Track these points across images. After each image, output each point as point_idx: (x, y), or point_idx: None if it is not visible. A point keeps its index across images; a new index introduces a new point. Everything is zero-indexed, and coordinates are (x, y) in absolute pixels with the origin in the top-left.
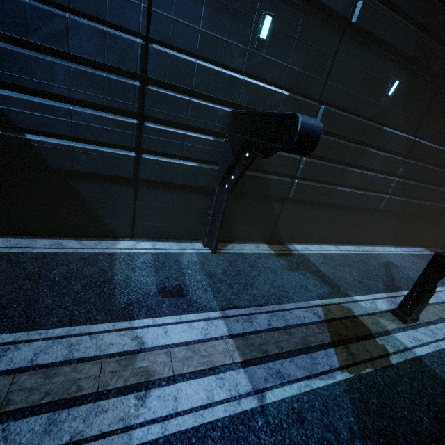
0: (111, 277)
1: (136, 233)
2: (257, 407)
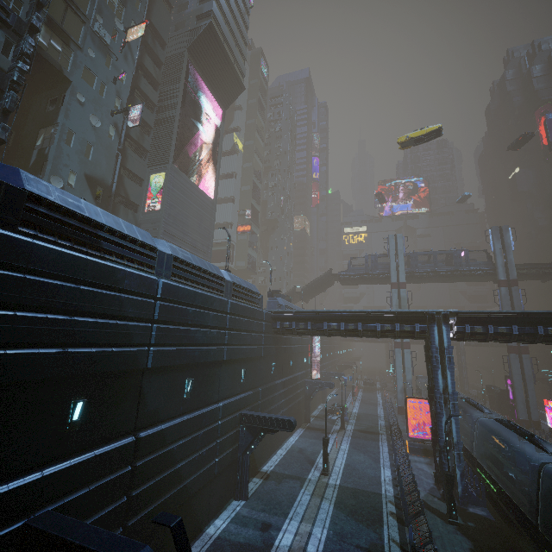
0: (239, 543)
1: (209, 518)
2: (328, 530)
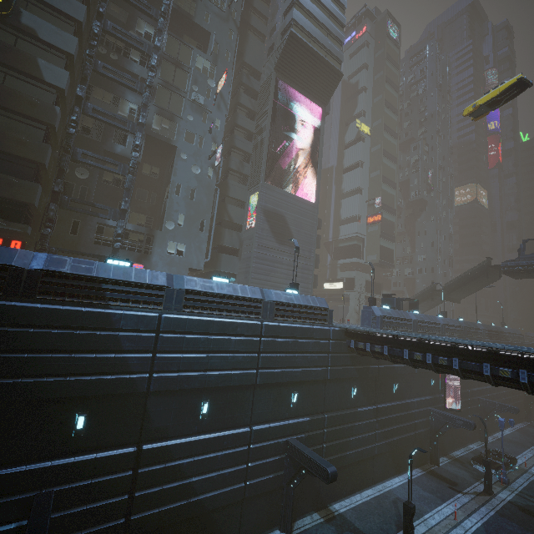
0: None
1: None
2: None
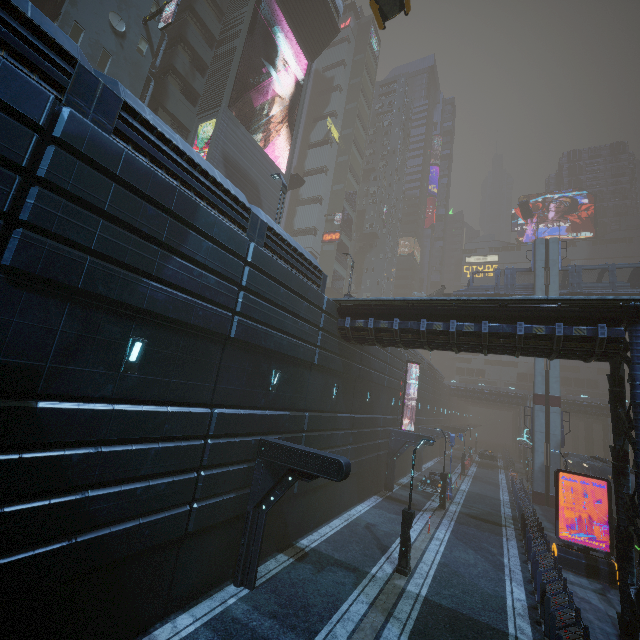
0: None
1: (169, 608)
2: None
